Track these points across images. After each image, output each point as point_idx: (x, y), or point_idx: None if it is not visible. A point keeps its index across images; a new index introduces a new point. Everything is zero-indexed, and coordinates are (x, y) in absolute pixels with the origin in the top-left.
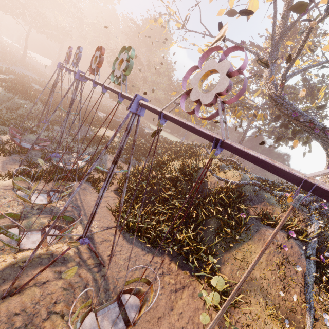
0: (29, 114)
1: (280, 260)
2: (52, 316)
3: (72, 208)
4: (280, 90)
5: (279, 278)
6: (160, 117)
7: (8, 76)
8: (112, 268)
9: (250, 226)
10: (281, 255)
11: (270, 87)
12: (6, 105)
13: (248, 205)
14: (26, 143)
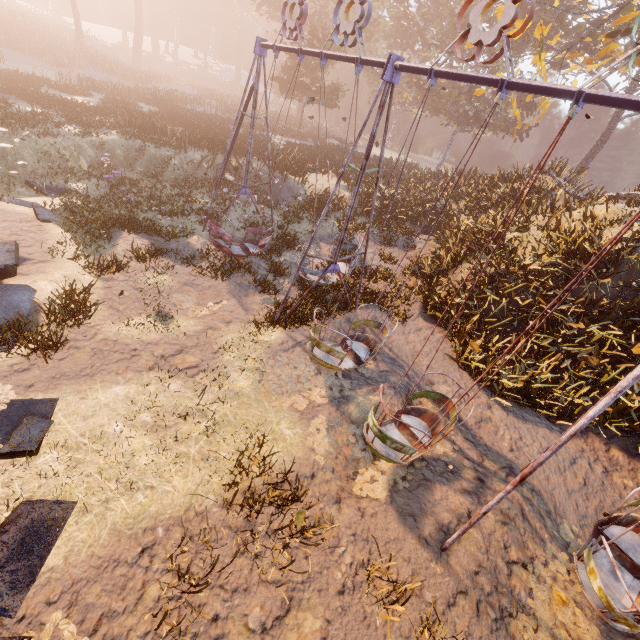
0: (183, 177)
1: None
2: (514, 569)
3: (386, 365)
4: None
5: None
6: None
7: (93, 97)
8: (535, 473)
9: None
10: None
11: None
12: (142, 168)
13: None
14: (231, 245)
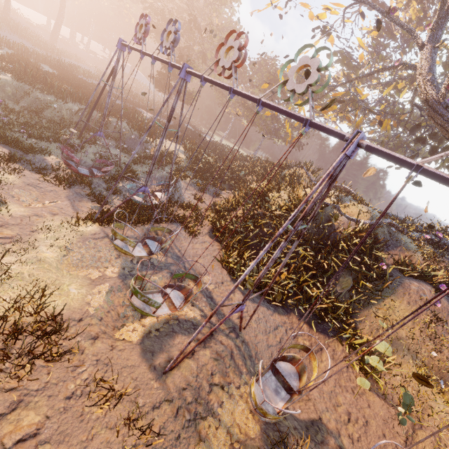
0: (60, 118)
1: (429, 317)
2: (214, 389)
3: (173, 259)
4: (444, 94)
5: (428, 337)
6: (411, 171)
7: (3, 50)
8: (248, 332)
9: (394, 279)
10: (429, 312)
11: (427, 87)
12: (26, 104)
13: (381, 251)
14: (81, 168)
